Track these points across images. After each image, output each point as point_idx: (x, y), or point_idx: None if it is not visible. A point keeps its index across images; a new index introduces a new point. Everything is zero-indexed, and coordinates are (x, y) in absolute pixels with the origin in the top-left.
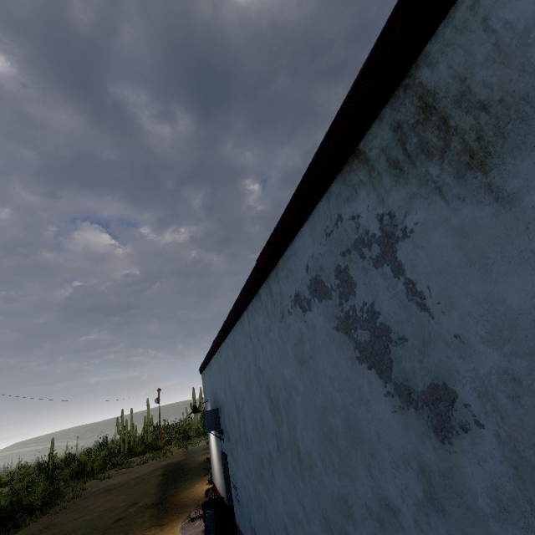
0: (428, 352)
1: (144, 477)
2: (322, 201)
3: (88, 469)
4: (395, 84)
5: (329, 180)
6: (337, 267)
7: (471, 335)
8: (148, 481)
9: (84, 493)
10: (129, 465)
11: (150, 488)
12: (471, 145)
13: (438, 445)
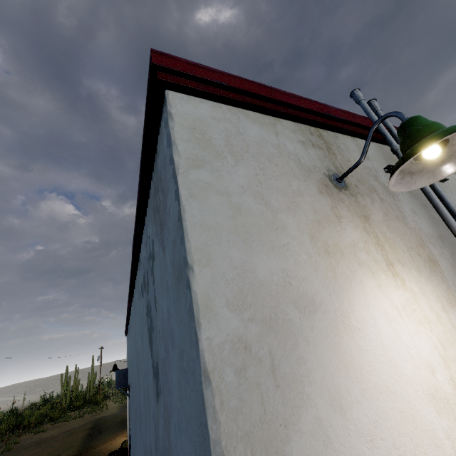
0: (156, 339)
1: (74, 430)
2: (145, 219)
3: (24, 423)
4: (152, 159)
5: (144, 207)
6: (147, 269)
7: (160, 332)
8: (76, 434)
9: (16, 446)
10: (65, 419)
11: (76, 441)
12: (161, 212)
13: (157, 405)
